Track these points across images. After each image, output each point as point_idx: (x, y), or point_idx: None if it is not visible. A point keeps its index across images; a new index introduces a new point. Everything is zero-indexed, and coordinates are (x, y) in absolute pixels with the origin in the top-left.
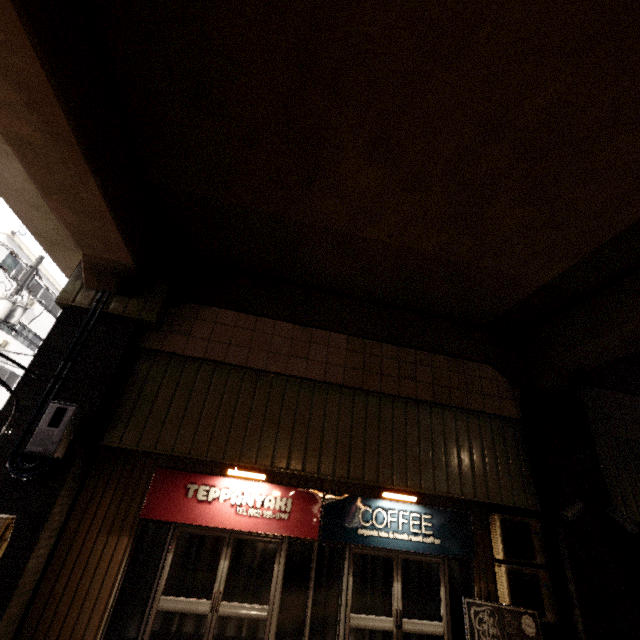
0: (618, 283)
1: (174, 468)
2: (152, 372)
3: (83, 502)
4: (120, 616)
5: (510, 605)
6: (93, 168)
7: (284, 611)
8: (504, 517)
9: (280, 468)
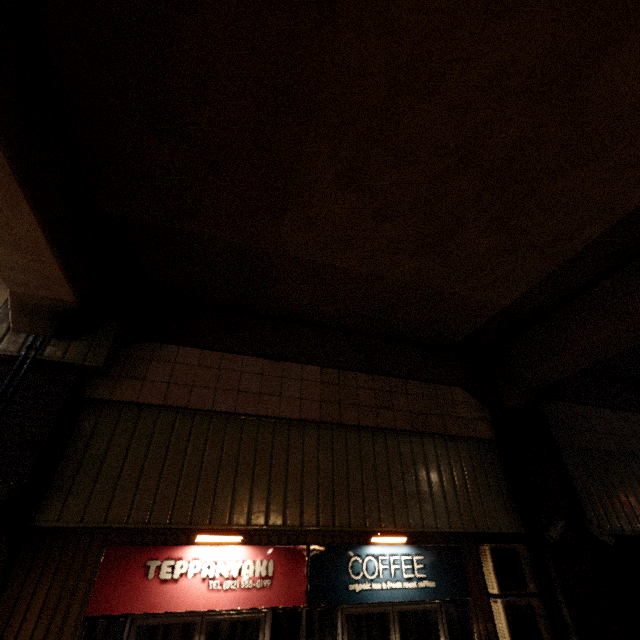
0: (569, 303)
1: (129, 543)
2: (99, 426)
3: (6, 607)
4: None
5: None
6: (28, 193)
7: None
8: (493, 546)
9: (258, 525)
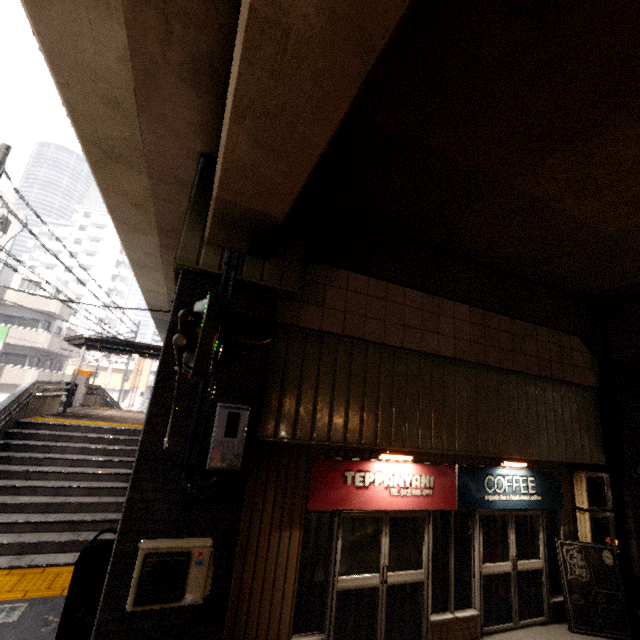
0: None
1: (327, 456)
2: (290, 352)
3: (247, 502)
4: (303, 600)
5: (593, 543)
6: (359, 92)
7: (432, 570)
8: (588, 475)
9: (424, 449)
